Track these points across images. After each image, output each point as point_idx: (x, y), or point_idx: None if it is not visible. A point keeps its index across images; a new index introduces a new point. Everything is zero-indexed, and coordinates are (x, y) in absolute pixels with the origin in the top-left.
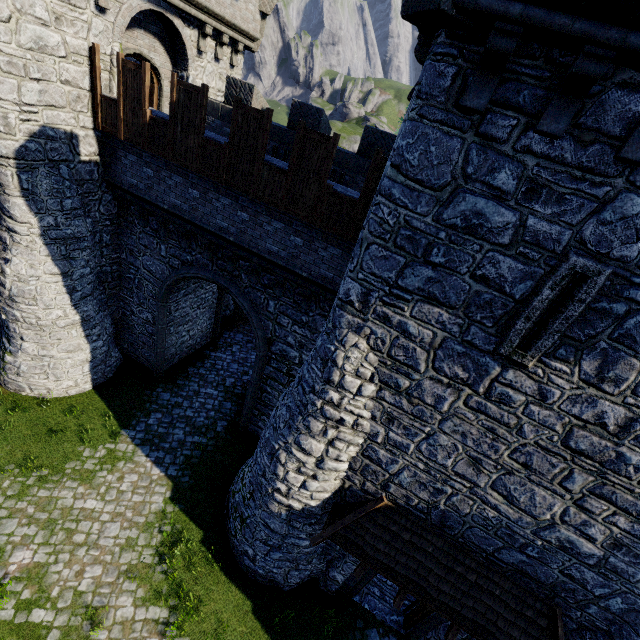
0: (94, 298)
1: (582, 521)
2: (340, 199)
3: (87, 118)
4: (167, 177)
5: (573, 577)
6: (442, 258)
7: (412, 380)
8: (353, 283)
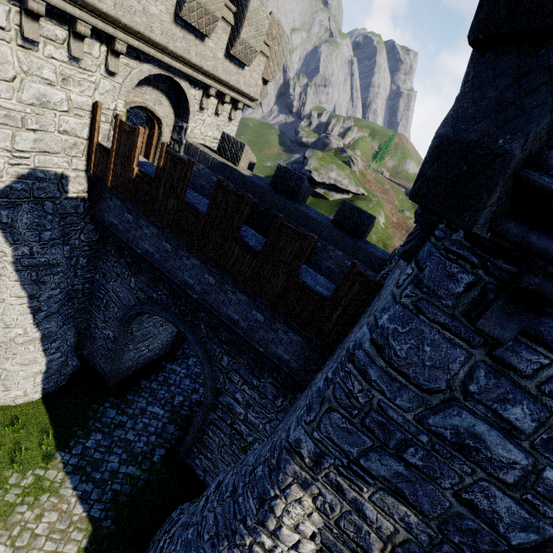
0: (60, 314)
1: None
2: (307, 296)
3: (81, 161)
4: (145, 226)
5: None
6: (419, 461)
7: None
8: (306, 437)
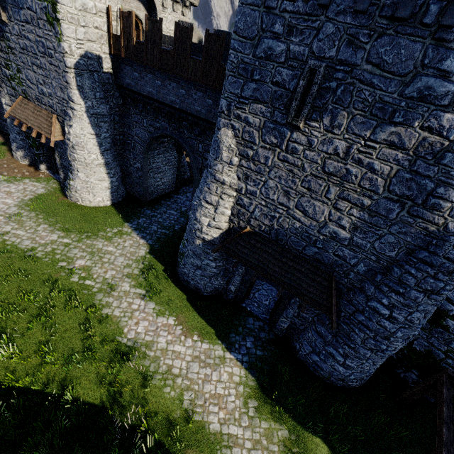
0: (111, 153)
1: (338, 217)
2: None
3: (106, 48)
4: (145, 76)
5: (340, 256)
6: (258, 76)
7: (254, 150)
8: (223, 100)
